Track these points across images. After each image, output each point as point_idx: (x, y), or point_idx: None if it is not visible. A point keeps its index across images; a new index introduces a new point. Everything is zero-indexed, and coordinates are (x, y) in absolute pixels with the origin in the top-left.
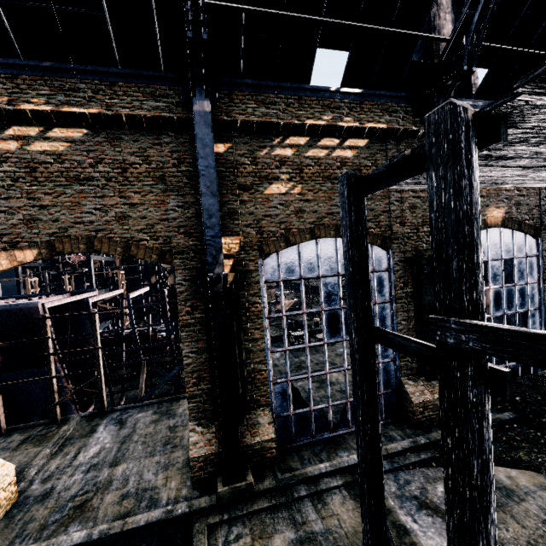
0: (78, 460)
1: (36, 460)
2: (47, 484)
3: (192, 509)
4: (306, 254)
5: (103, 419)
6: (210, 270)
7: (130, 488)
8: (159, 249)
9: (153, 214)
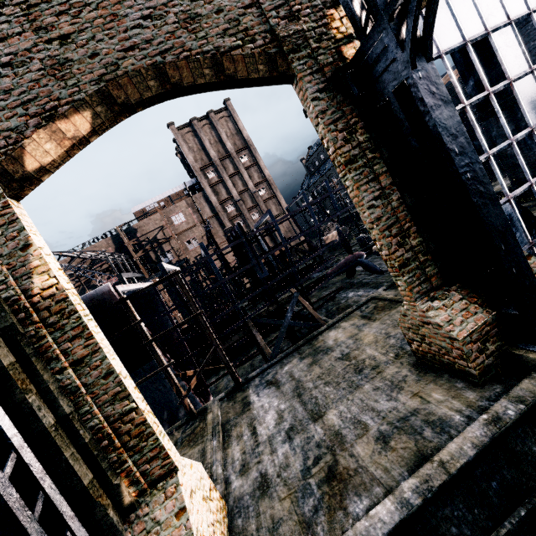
0: (261, 435)
1: (208, 457)
2: (249, 474)
3: (529, 402)
4: (458, 4)
5: (246, 391)
6: (382, 4)
7: (378, 427)
8: (263, 54)
9: (229, 2)
